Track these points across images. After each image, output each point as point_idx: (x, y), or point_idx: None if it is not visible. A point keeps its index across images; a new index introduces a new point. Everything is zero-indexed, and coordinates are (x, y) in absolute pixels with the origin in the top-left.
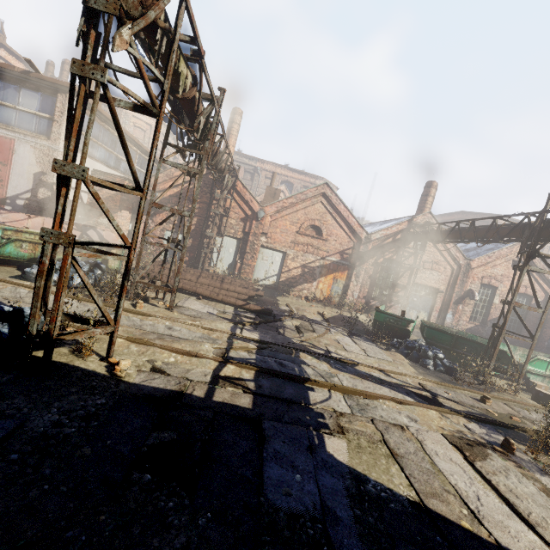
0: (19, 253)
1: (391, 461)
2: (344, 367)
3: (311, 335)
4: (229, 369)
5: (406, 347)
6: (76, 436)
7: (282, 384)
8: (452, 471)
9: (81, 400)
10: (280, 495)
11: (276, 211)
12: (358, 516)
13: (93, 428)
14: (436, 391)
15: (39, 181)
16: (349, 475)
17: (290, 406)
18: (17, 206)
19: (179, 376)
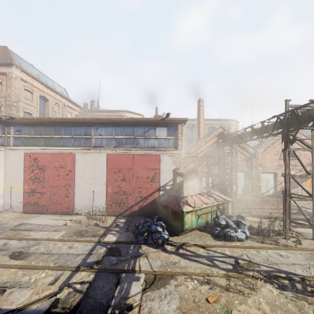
0: (202, 221)
1: None
2: None
3: None
4: None
5: None
6: None
7: None
8: None
9: None
10: None
11: (263, 150)
12: None
13: None
14: None
15: (175, 173)
16: None
17: None
18: (166, 190)
19: None
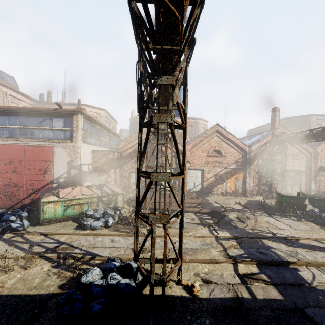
0: (73, 212)
1: None
2: (292, 243)
3: (251, 222)
4: (241, 267)
5: (310, 216)
6: None
7: (278, 270)
8: None
9: None
10: None
11: (192, 147)
12: None
13: None
14: None
15: (70, 166)
16: None
17: (301, 290)
18: (60, 183)
19: (222, 283)
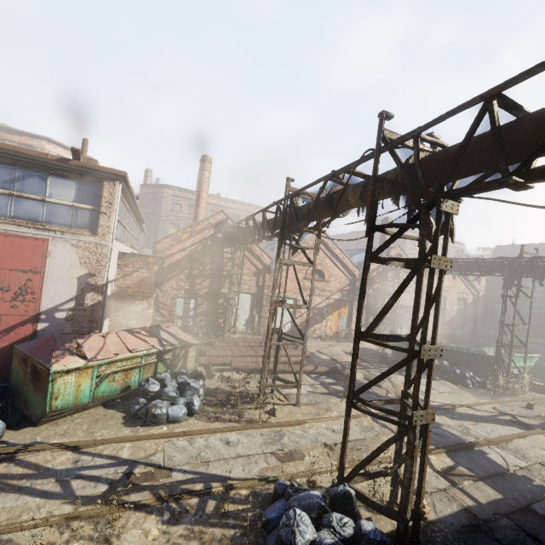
0: (111, 388)
1: None
2: (452, 414)
3: (389, 386)
4: (434, 460)
5: (444, 373)
6: None
7: (470, 457)
8: None
9: None
10: None
11: None
12: None
13: None
14: (508, 411)
15: (85, 285)
16: None
17: (507, 480)
18: (56, 320)
19: (432, 490)
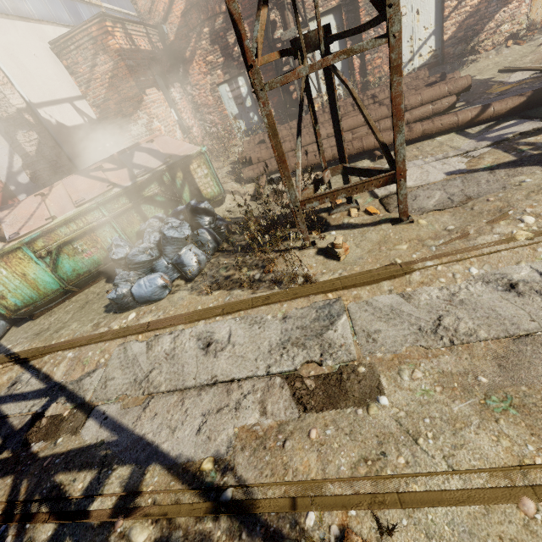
0: (83, 262)
1: None
2: None
3: None
4: None
5: None
6: None
7: None
8: None
9: None
10: None
11: None
12: None
13: None
14: None
15: (2, 125)
16: None
17: None
18: (27, 188)
19: None
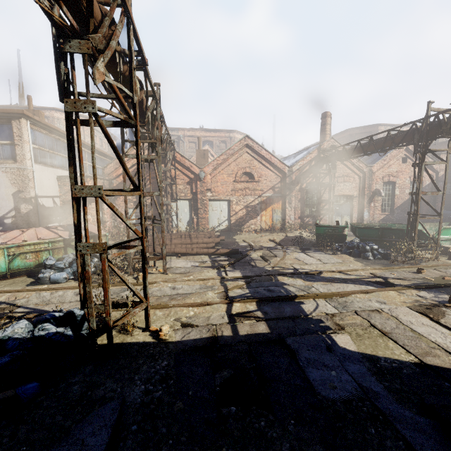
0: (25, 263)
1: (385, 339)
2: (313, 278)
3: (276, 260)
4: (236, 307)
5: (347, 248)
6: (166, 397)
7: (279, 306)
8: (428, 332)
9: (151, 368)
10: (329, 390)
11: (213, 169)
12: (387, 386)
13: (172, 386)
14: (384, 275)
15: (18, 199)
16: (364, 359)
17: (295, 321)
18: (6, 225)
19: (205, 325)
